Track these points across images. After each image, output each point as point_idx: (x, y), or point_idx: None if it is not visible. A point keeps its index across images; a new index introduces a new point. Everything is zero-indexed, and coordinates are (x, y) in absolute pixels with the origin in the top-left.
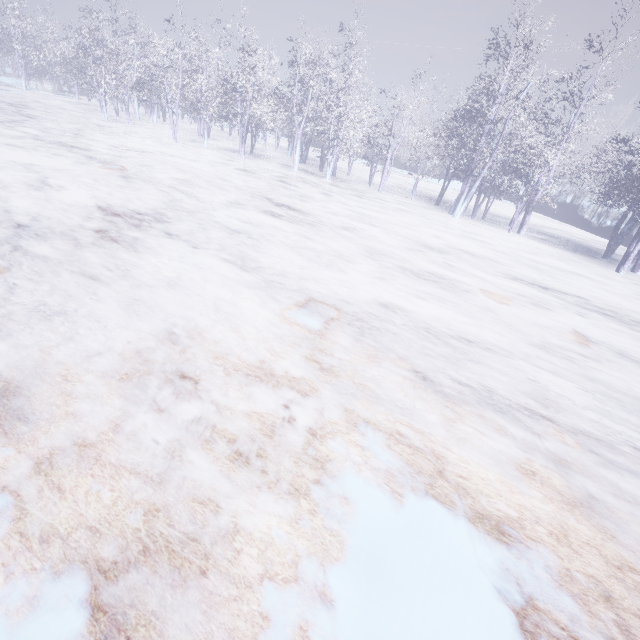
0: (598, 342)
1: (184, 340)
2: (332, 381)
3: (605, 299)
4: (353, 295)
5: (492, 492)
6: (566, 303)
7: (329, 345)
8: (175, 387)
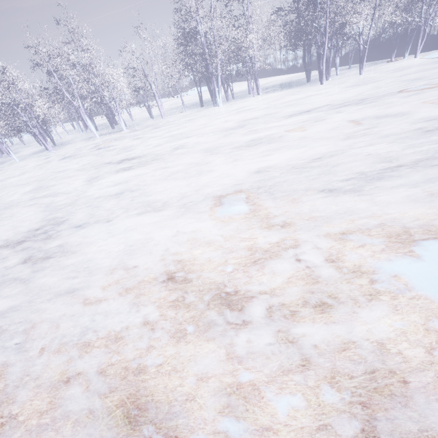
0: (362, 119)
1: (189, 276)
2: (296, 228)
3: (335, 99)
4: (235, 179)
5: (434, 216)
6: (325, 112)
7: (266, 212)
8: (229, 305)
